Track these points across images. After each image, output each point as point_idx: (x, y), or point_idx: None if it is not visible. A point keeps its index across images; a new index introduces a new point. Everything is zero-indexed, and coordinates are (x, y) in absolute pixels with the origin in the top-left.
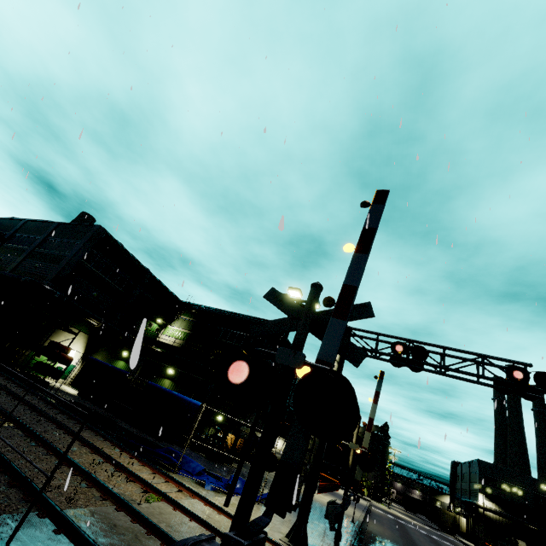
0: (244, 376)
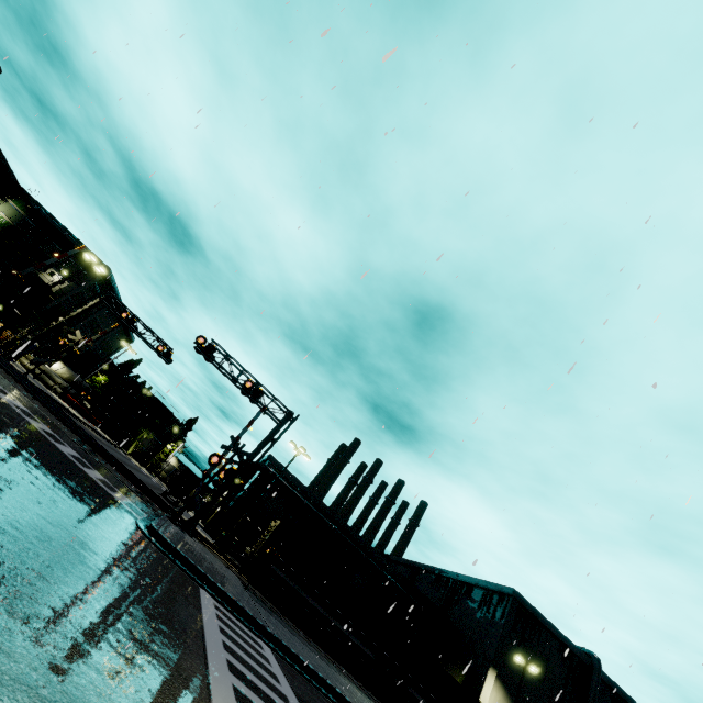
0: None
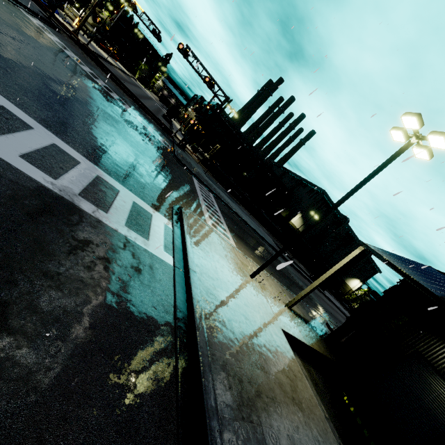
0: None
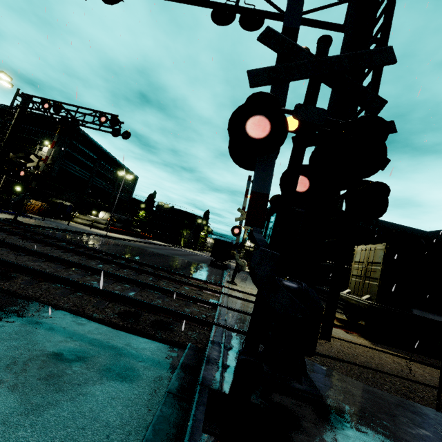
0: None
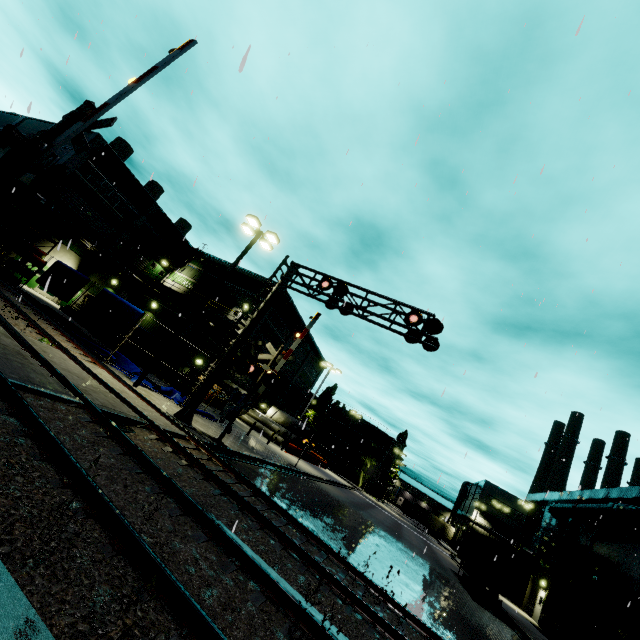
0: None
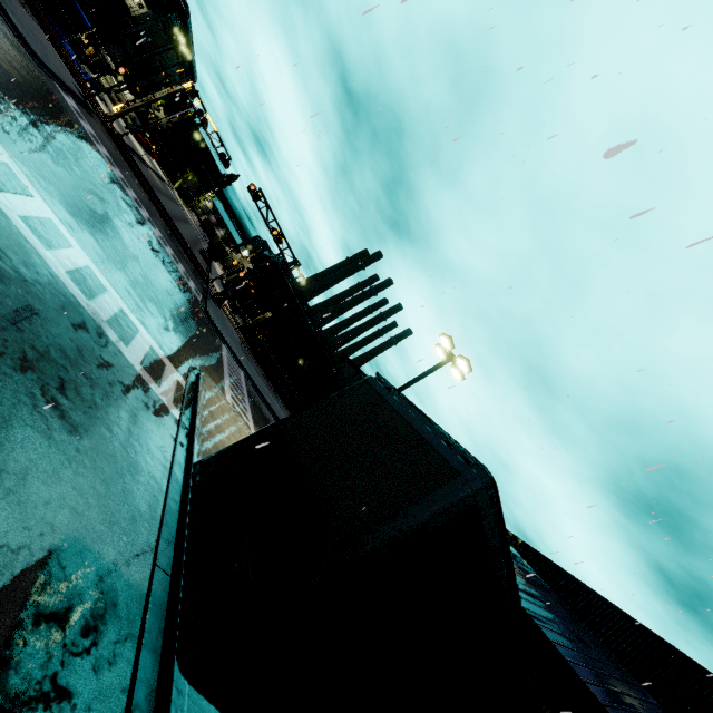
0: (123, 73)
